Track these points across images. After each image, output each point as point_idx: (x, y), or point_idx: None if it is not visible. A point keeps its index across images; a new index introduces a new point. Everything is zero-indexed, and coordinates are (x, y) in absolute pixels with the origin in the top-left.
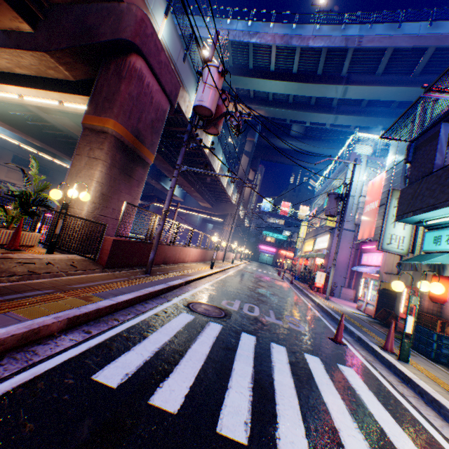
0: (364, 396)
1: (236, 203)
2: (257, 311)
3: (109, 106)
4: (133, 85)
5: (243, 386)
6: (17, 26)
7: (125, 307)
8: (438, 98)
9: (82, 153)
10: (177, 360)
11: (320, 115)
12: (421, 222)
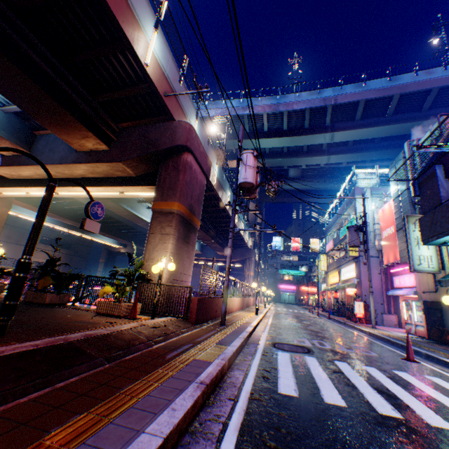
0: None
1: (251, 246)
2: (327, 345)
3: (173, 192)
4: (187, 174)
5: (370, 391)
6: (96, 147)
7: (239, 351)
8: (428, 151)
9: (155, 231)
10: (313, 380)
11: (313, 158)
12: (445, 243)
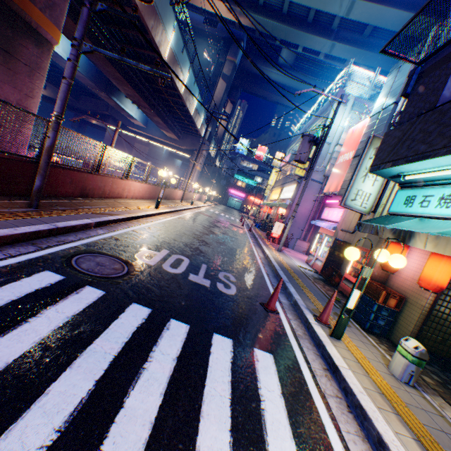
0: (270, 413)
1: (206, 138)
2: (183, 267)
3: None
4: None
5: (28, 447)
6: None
7: None
8: None
9: None
10: None
11: (316, 38)
12: (398, 177)
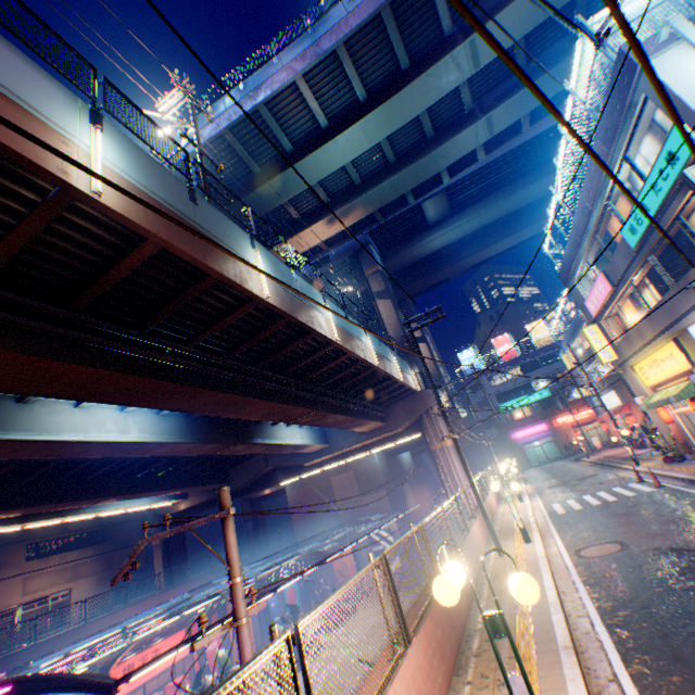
0: None
1: (420, 386)
2: None
3: None
4: None
5: None
6: None
7: None
8: None
9: None
10: None
11: (457, 139)
12: None
